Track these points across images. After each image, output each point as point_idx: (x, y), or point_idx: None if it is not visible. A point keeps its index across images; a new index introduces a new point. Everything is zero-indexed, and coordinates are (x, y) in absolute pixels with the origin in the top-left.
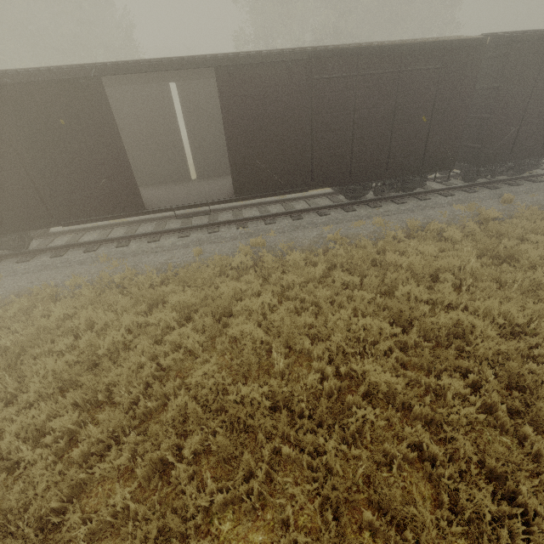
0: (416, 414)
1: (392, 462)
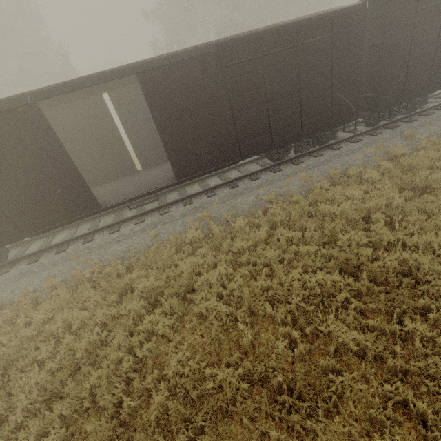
0: (390, 367)
1: (381, 427)
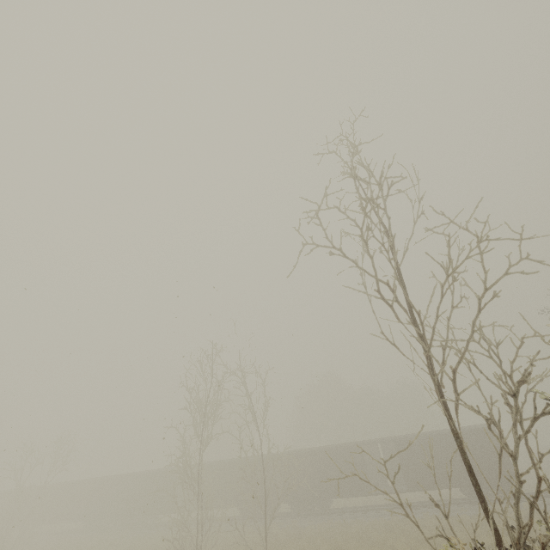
0: None
1: None
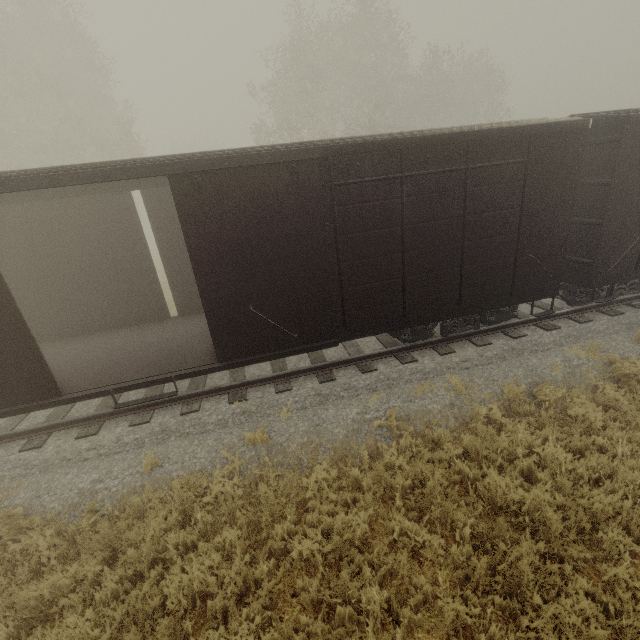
0: None
1: None
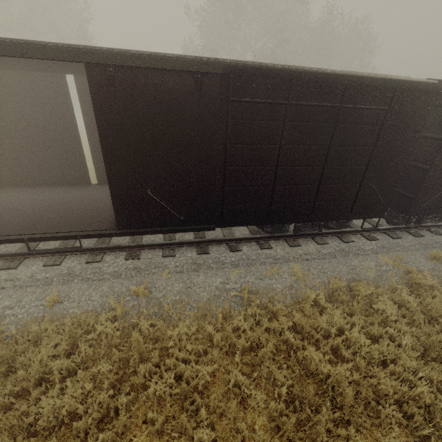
0: None
1: None
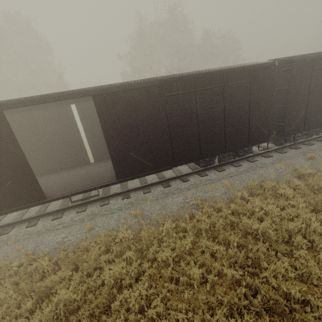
0: None
1: None
